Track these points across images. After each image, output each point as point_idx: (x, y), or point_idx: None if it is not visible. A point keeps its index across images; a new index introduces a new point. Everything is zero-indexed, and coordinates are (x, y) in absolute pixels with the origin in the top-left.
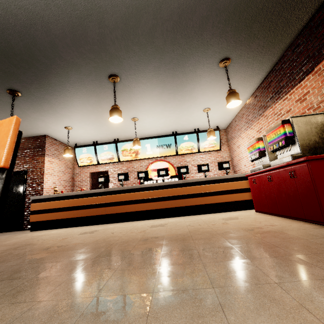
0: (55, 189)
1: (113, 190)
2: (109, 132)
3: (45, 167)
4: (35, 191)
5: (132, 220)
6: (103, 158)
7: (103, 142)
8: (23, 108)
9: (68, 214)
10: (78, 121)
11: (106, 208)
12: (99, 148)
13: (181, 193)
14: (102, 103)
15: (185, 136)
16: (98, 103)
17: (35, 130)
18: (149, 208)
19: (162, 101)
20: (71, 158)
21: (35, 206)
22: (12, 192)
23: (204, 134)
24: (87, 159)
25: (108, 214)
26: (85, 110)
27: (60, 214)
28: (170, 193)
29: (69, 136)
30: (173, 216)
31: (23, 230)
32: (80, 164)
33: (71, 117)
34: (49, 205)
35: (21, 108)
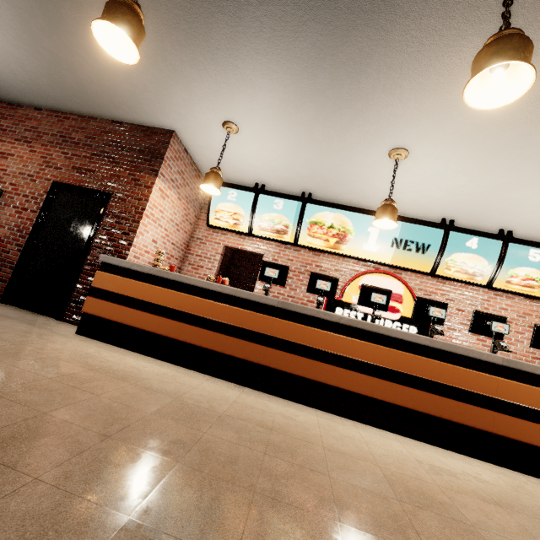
0: (159, 257)
1: (300, 310)
2: (306, 170)
3: (149, 201)
4: (114, 244)
5: (326, 408)
6: (264, 226)
7: (273, 190)
8: (161, 20)
9: (171, 327)
10: (264, 113)
11: (267, 351)
12: (265, 200)
13: (488, 392)
14: (372, 65)
15: (470, 239)
16: (359, 64)
17: (157, 111)
18: (381, 396)
19: (537, 115)
20: (198, 203)
21: (104, 279)
22: (67, 229)
23: (524, 249)
24: (230, 216)
25: (267, 366)
26: (306, 81)
27: (153, 320)
28: (455, 377)
29: (225, 146)
30: (445, 445)
31: (61, 320)
32: (212, 221)
33: (257, 95)
34: (136, 289)
35: (155, 18)
